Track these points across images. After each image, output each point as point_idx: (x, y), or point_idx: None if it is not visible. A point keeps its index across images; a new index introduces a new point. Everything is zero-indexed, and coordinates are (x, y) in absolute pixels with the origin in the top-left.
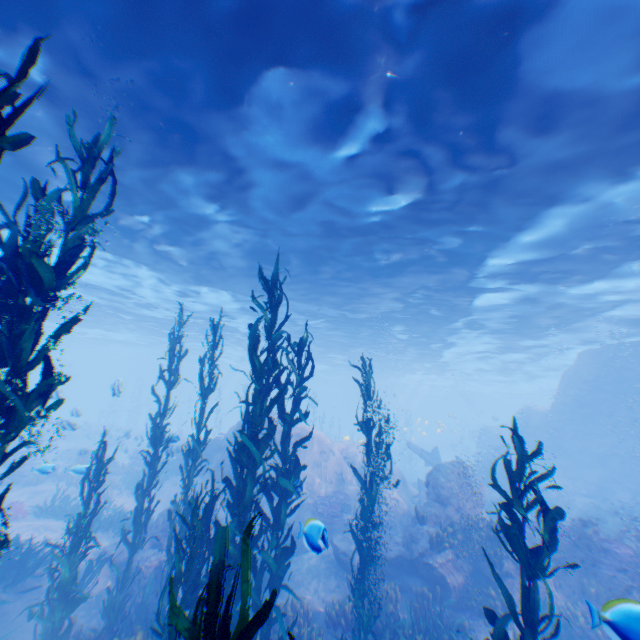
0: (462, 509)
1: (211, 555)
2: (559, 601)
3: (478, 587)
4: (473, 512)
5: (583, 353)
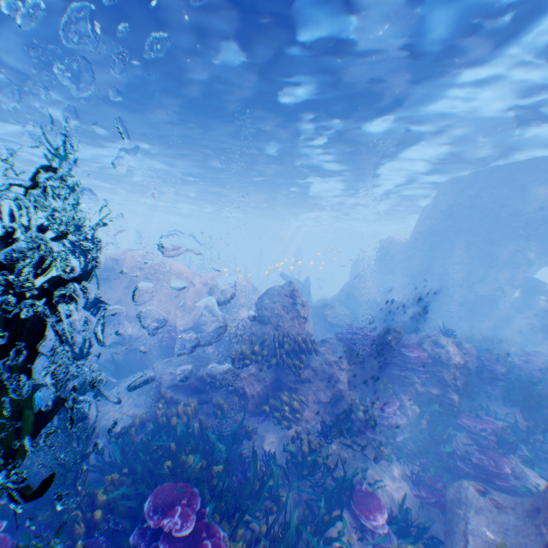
0: (281, 327)
1: (54, 381)
2: (350, 398)
3: (277, 394)
4: (292, 329)
5: (445, 185)
